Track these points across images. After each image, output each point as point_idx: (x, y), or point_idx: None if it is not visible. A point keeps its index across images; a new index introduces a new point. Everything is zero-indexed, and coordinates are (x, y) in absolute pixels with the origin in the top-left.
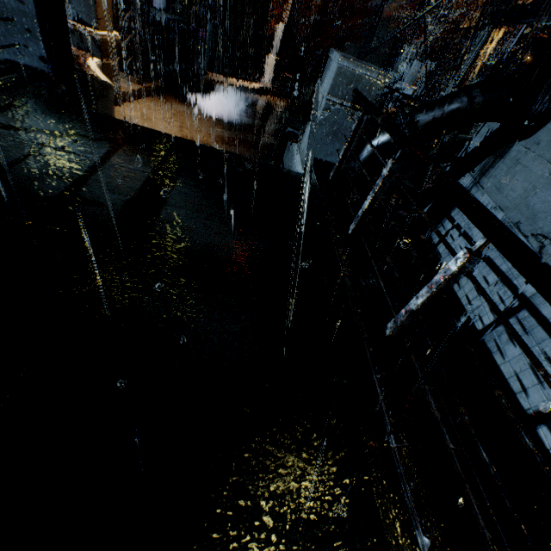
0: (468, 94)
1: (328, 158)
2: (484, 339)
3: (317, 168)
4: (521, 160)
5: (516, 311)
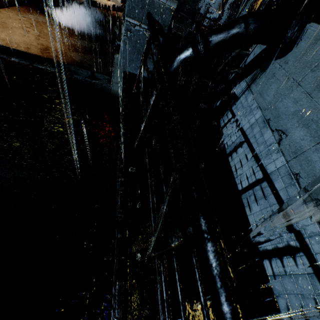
0: (245, 21)
1: (137, 72)
2: (241, 197)
3: (124, 81)
4: (276, 74)
5: (260, 181)
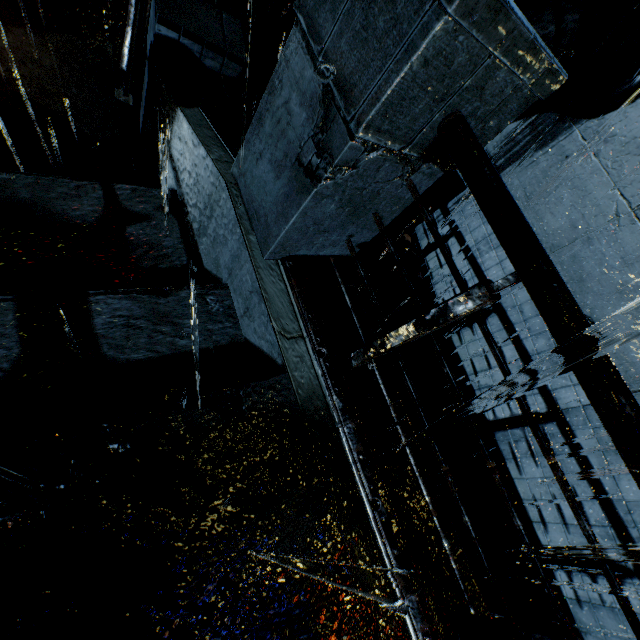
0: (560, 20)
1: (323, 251)
2: (495, 436)
3: (312, 320)
4: (573, 160)
5: (542, 419)
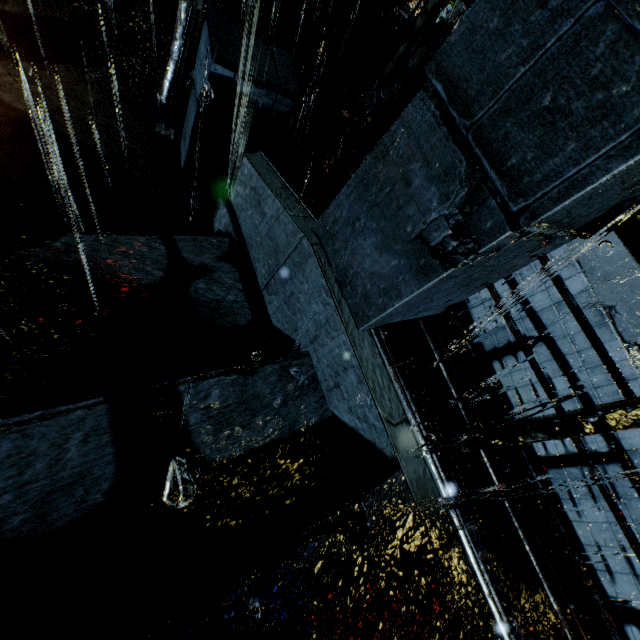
0: None
1: (415, 315)
2: (548, 473)
3: (416, 401)
4: None
5: (603, 459)
